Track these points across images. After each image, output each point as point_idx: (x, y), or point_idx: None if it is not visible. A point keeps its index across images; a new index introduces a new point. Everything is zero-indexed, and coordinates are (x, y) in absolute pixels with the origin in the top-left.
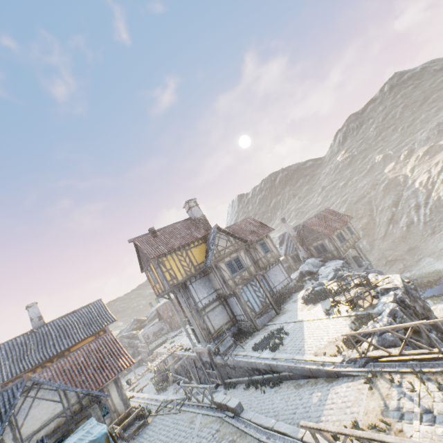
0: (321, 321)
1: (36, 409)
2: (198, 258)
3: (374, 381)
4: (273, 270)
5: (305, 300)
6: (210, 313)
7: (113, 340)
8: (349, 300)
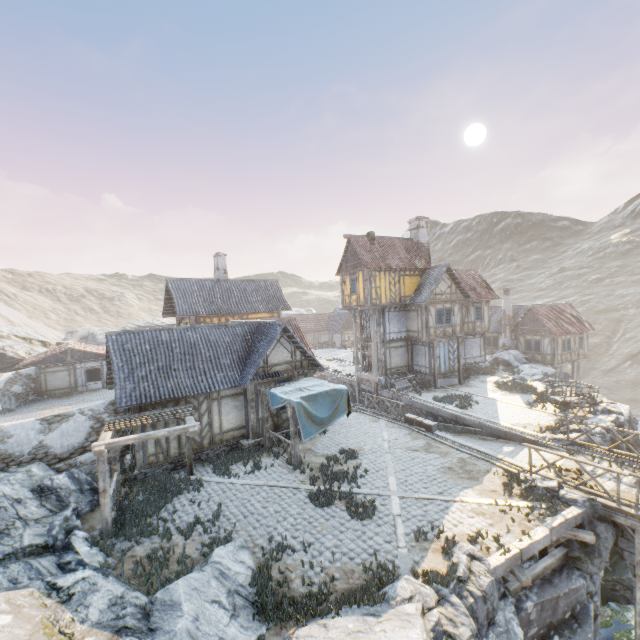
0: (520, 407)
1: (277, 349)
2: (407, 290)
3: (574, 455)
4: (472, 341)
5: (500, 385)
6: (392, 350)
7: (297, 327)
8: (566, 402)
